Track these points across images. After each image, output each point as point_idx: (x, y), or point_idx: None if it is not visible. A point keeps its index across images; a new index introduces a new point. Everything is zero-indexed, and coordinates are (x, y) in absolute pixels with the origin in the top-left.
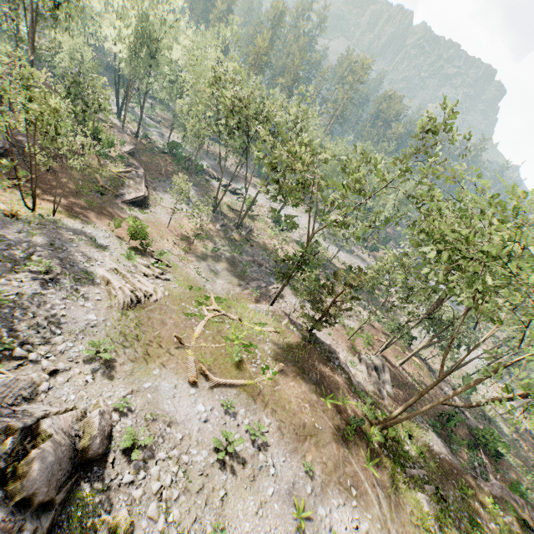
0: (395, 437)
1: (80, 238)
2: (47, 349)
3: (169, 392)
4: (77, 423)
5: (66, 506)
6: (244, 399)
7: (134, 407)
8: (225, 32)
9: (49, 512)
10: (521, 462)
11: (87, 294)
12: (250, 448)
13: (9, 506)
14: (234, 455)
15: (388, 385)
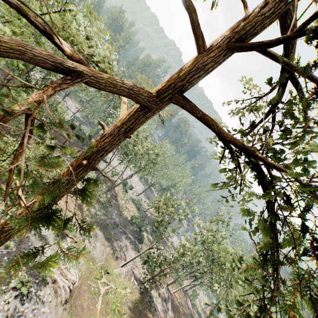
0: None
1: (32, 234)
2: None
3: None
4: None
5: None
6: None
7: None
8: None
9: None
10: None
11: (44, 298)
12: None
13: None
14: None
15: (170, 311)
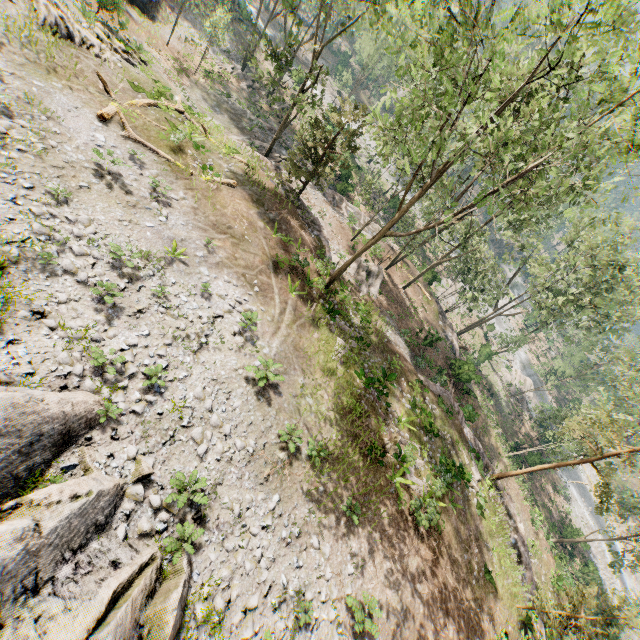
0: (346, 306)
1: None
2: None
3: (65, 105)
4: None
5: None
6: (164, 169)
7: (9, 83)
8: None
9: None
10: (506, 435)
11: None
12: (145, 193)
13: None
14: (120, 182)
15: (374, 289)
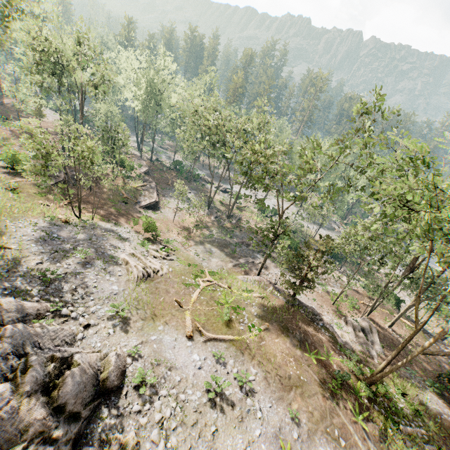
0: (387, 394)
1: (109, 233)
2: (83, 310)
3: (170, 344)
4: (100, 361)
5: (90, 423)
6: (233, 351)
7: (143, 354)
8: (205, 78)
9: (77, 423)
10: None
11: (112, 272)
12: (239, 393)
13: (49, 410)
14: (224, 397)
15: (377, 346)
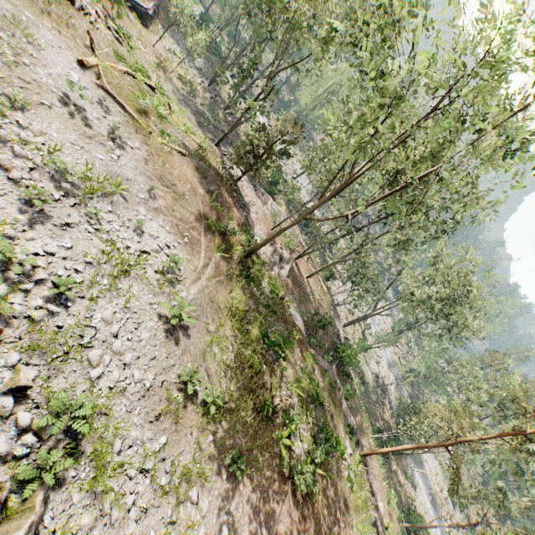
0: (260, 277)
1: None
2: None
3: (49, 41)
4: None
5: None
6: (126, 121)
7: (1, 3)
8: None
9: None
10: (371, 420)
11: None
12: (104, 132)
13: None
14: (83, 115)
15: (284, 271)
